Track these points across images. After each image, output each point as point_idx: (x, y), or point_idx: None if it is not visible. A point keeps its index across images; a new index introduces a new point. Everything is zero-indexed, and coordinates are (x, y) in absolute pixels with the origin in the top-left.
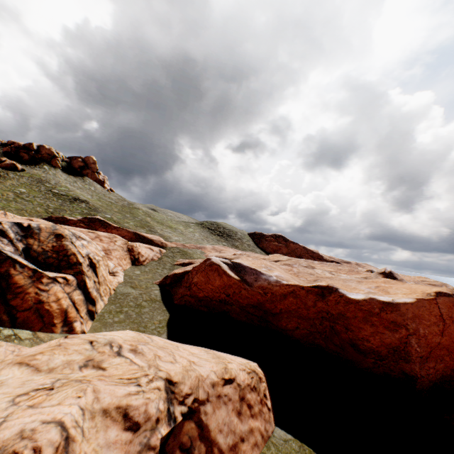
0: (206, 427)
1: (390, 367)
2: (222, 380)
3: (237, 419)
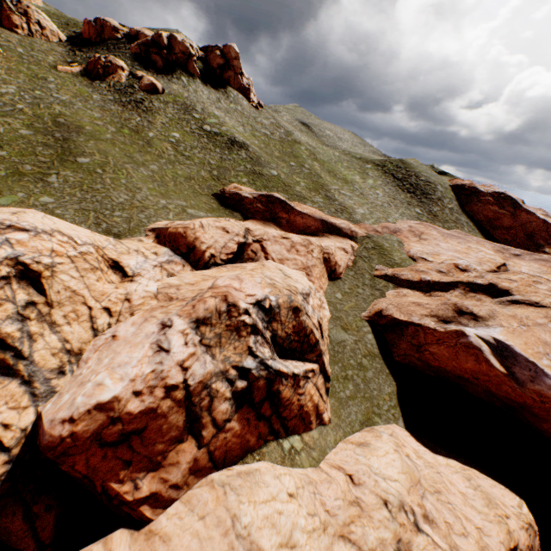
0: None
1: None
2: None
3: None
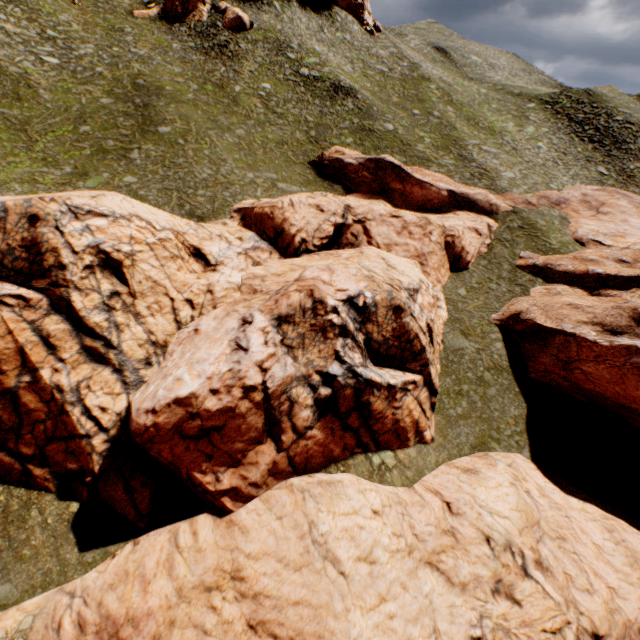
0: None
1: None
2: None
3: None
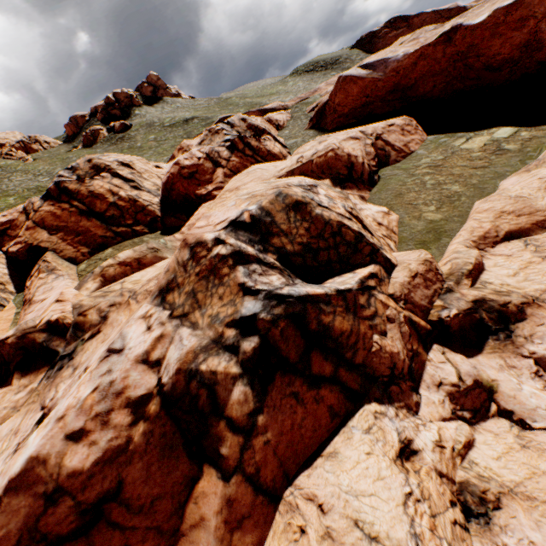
0: (387, 142)
1: (526, 67)
2: (387, 126)
3: (402, 137)
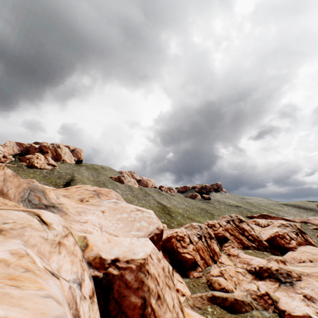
0: None
1: None
2: None
3: None
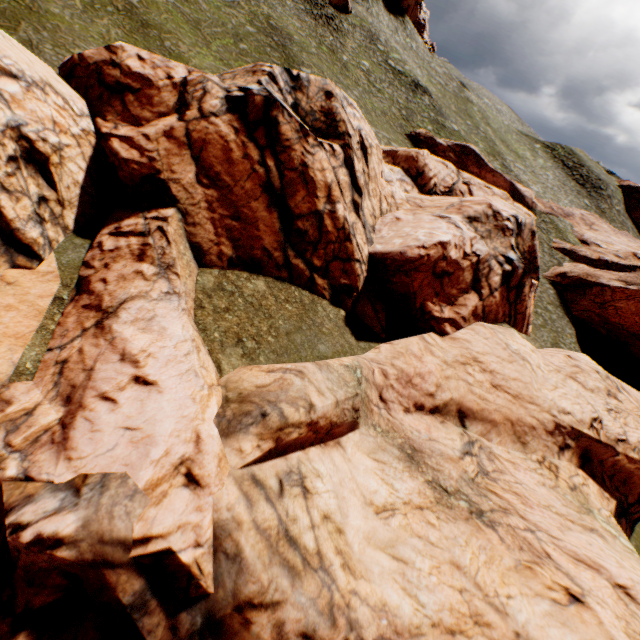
0: None
1: None
2: None
3: None
